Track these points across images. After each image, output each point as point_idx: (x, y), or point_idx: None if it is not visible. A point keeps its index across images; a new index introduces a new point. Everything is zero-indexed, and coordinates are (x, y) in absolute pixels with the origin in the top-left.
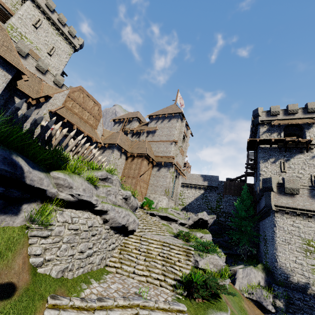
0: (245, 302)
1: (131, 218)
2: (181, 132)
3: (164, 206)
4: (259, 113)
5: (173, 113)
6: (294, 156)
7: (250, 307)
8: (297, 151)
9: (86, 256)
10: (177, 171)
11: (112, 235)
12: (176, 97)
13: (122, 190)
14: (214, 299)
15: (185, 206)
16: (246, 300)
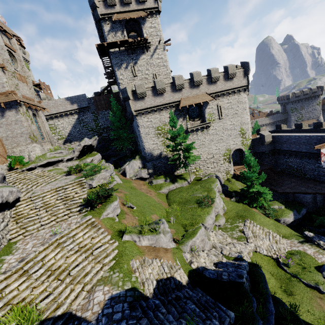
0: (134, 182)
1: (4, 193)
2: (1, 46)
3: (40, 154)
4: (95, 2)
5: None
6: (139, 57)
7: (137, 183)
8: (140, 52)
9: None
10: (32, 107)
11: None
12: None
13: None
14: (108, 198)
15: (66, 138)
16: (135, 181)
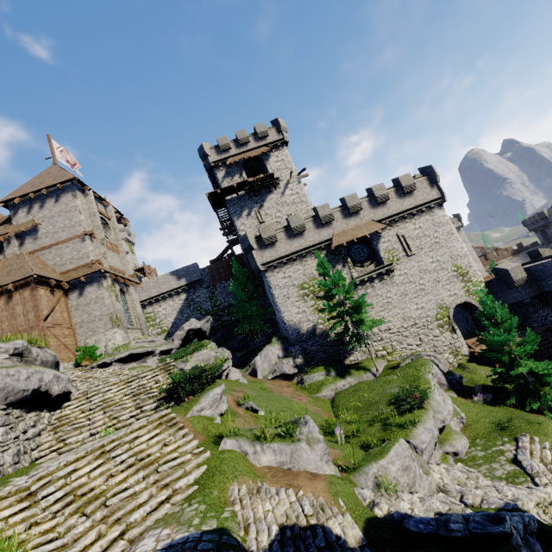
0: (269, 383)
1: (46, 375)
2: (94, 213)
3: (121, 343)
4: (206, 152)
5: (57, 185)
6: (265, 199)
7: (276, 384)
8: (266, 192)
9: None
10: (120, 280)
11: (21, 416)
12: (52, 151)
13: (1, 345)
14: (208, 387)
15: (168, 331)
16: (272, 381)
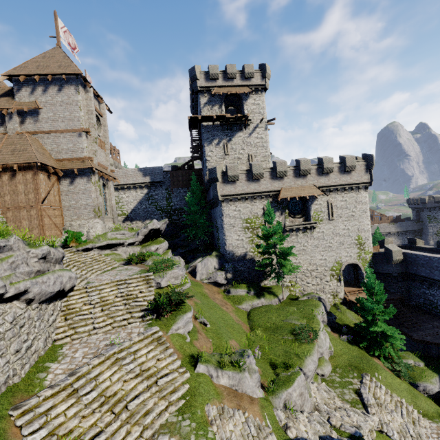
0: (205, 288)
1: (64, 278)
2: (91, 111)
3: (100, 232)
4: (197, 75)
5: (63, 75)
6: (235, 134)
7: (210, 289)
8: (237, 129)
9: (25, 351)
10: (104, 176)
11: (46, 309)
12: (57, 31)
13: (32, 250)
14: (180, 306)
15: (127, 215)
16: (207, 285)
